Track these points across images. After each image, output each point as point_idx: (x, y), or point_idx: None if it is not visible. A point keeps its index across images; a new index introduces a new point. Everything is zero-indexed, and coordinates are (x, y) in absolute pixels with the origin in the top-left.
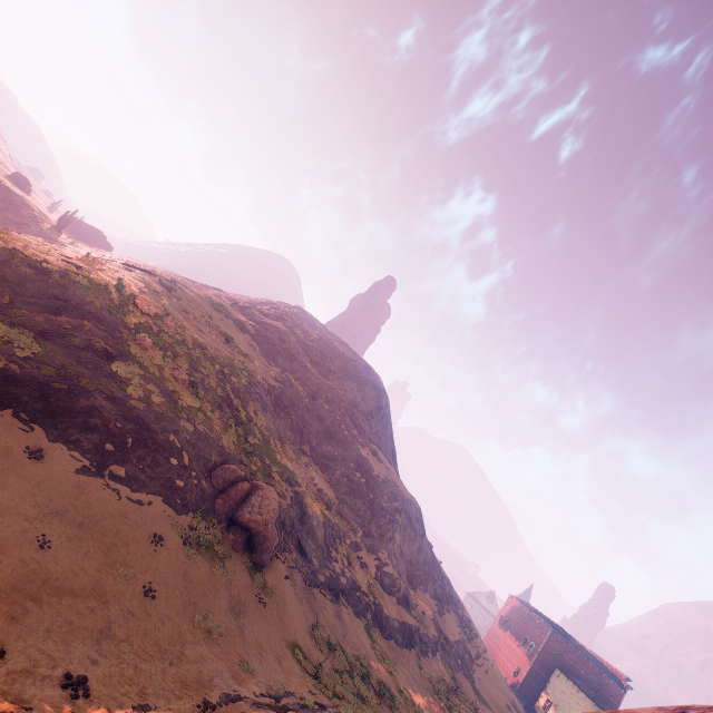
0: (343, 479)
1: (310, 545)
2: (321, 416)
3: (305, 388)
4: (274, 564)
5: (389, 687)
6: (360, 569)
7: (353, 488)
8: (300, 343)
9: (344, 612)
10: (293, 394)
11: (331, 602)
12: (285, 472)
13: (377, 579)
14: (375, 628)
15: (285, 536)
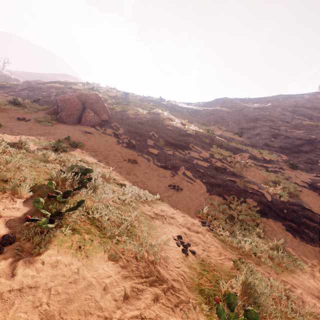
0: (262, 133)
1: (151, 135)
2: (244, 114)
3: (232, 109)
4: (83, 127)
5: (157, 235)
6: (258, 171)
7: (277, 135)
8: (236, 99)
9: (180, 179)
10: (214, 110)
11: (157, 166)
12: (153, 112)
13: (311, 189)
14: (269, 219)
15: (118, 125)
